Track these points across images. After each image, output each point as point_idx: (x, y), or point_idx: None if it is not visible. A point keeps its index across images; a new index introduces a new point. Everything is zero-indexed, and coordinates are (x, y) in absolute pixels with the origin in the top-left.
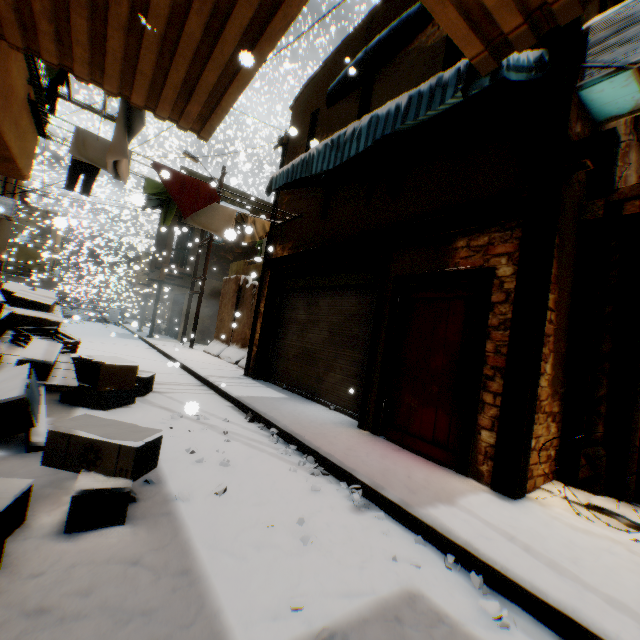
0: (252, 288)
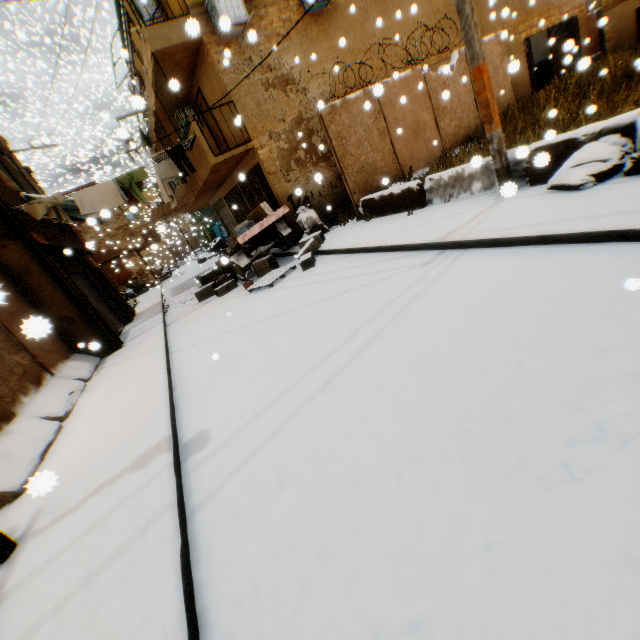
0: None
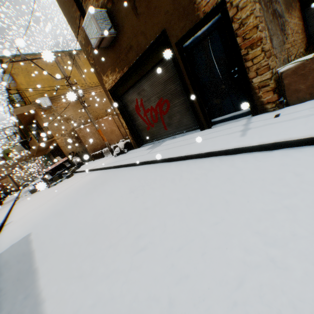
0: None
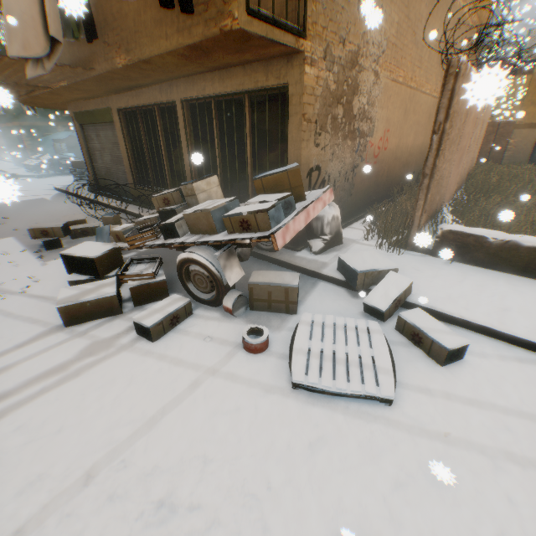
0: None
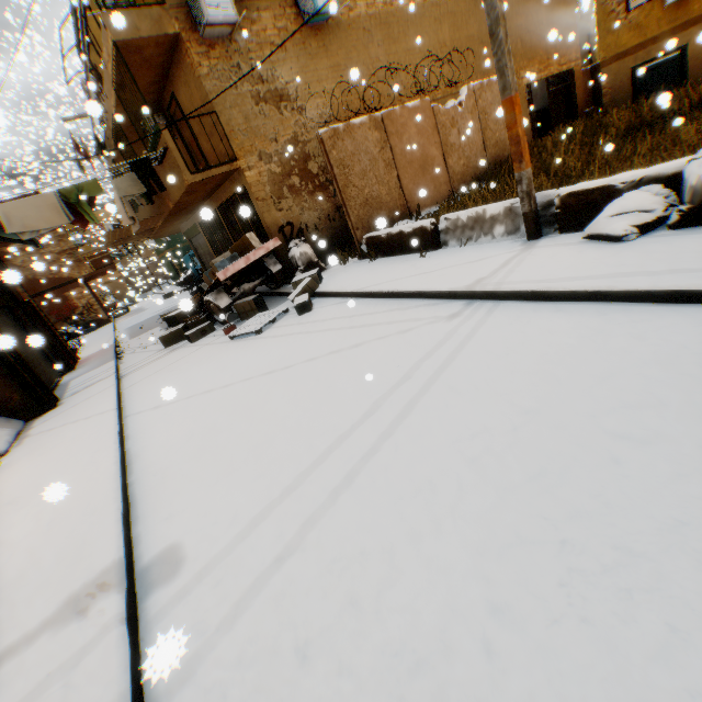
0: None
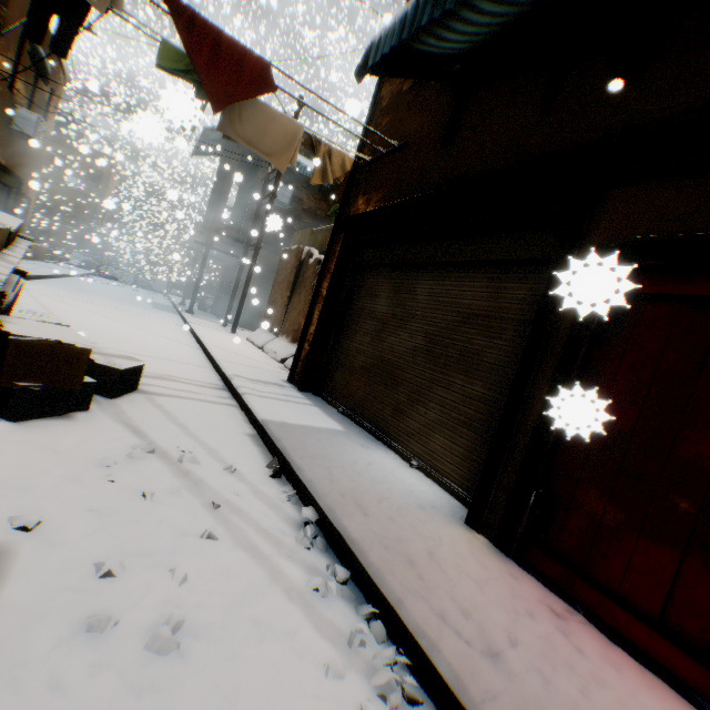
0: (316, 264)
